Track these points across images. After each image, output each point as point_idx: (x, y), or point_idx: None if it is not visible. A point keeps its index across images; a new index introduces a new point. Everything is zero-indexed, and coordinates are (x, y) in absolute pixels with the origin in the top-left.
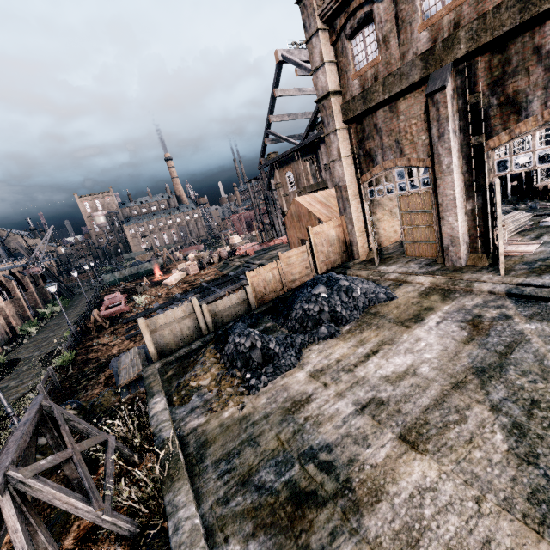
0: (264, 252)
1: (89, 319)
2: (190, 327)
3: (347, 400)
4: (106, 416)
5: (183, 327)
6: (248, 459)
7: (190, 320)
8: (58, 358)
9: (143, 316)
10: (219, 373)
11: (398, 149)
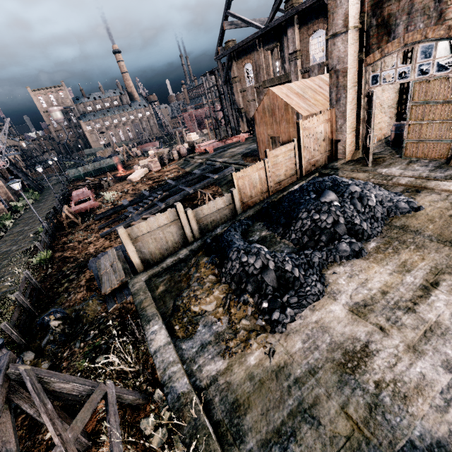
0: (223, 149)
1: (61, 213)
2: (174, 235)
3: (432, 361)
4: (95, 329)
5: (167, 235)
6: (313, 448)
7: (174, 228)
8: (35, 254)
9: (113, 213)
10: (225, 297)
11: (435, 13)
